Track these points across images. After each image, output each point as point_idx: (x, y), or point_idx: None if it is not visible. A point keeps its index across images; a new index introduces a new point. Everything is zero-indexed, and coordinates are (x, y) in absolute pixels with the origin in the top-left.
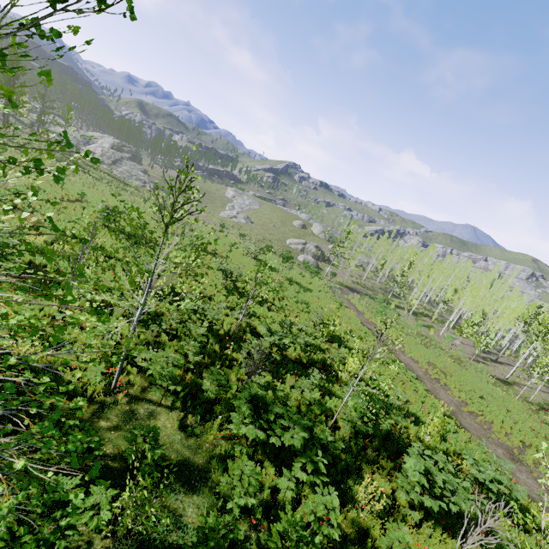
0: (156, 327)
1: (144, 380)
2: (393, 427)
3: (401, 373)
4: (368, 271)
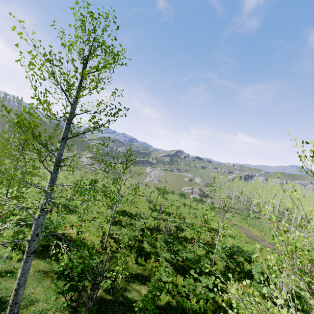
0: (119, 225)
1: (117, 245)
2: None
3: (259, 247)
4: (233, 198)
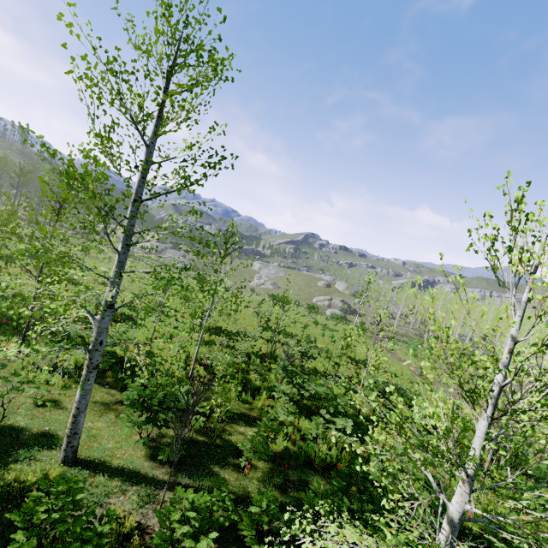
0: (212, 348)
1: (209, 375)
2: None
3: None
4: (397, 318)
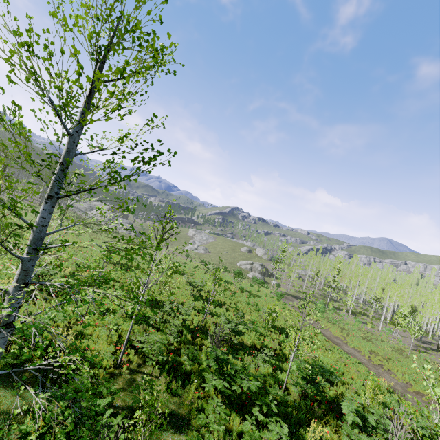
0: (145, 323)
1: (139, 359)
2: (338, 396)
3: (343, 357)
4: (306, 280)
